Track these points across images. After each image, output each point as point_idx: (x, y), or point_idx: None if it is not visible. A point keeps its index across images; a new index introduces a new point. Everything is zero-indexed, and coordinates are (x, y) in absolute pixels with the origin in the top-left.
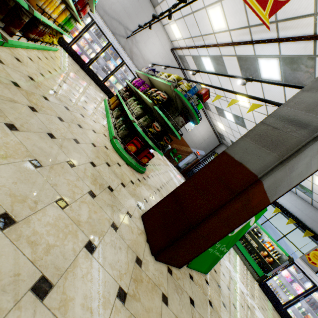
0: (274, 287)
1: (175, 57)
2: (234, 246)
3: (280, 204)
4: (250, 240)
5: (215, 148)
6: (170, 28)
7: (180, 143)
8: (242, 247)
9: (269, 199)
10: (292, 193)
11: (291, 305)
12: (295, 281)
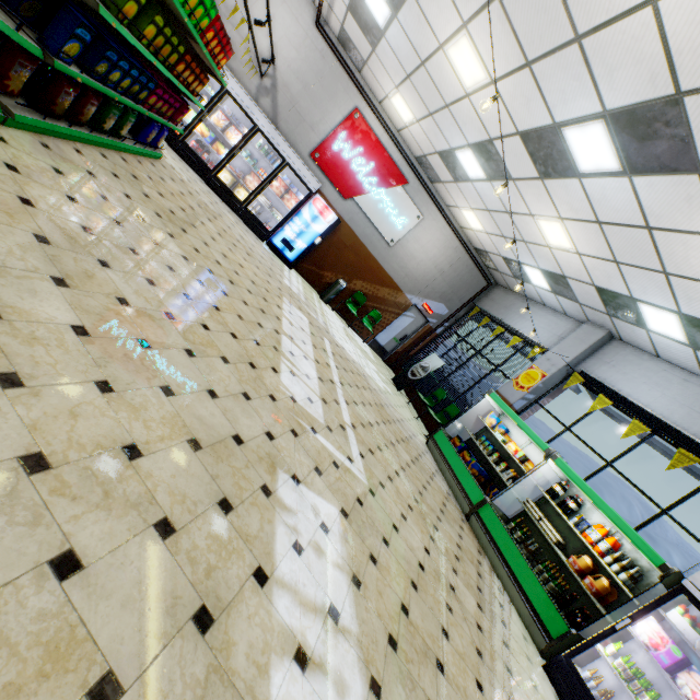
0: (613, 689)
1: (331, 46)
2: (482, 536)
3: (650, 414)
4: (539, 521)
5: (477, 297)
6: None
7: (373, 278)
8: (505, 537)
9: None
10: (692, 377)
11: None
12: (691, 666)
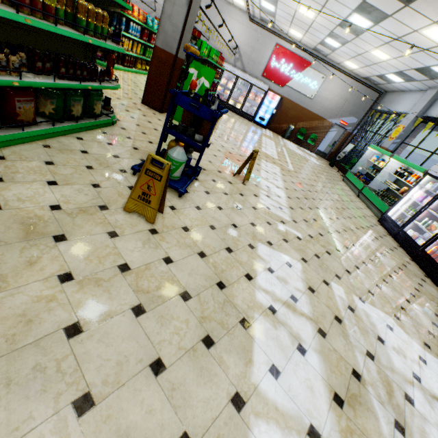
0: None
1: (258, 25)
2: (362, 198)
3: None
4: (389, 185)
5: (374, 104)
6: (235, 2)
7: (307, 118)
8: (370, 194)
9: (171, 53)
10: None
11: (410, 222)
12: (428, 196)
